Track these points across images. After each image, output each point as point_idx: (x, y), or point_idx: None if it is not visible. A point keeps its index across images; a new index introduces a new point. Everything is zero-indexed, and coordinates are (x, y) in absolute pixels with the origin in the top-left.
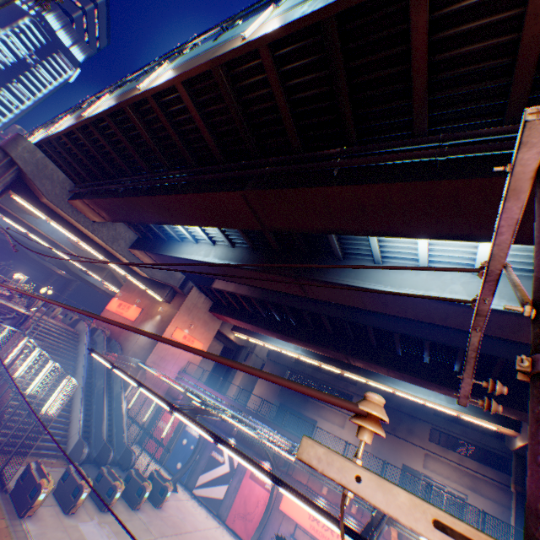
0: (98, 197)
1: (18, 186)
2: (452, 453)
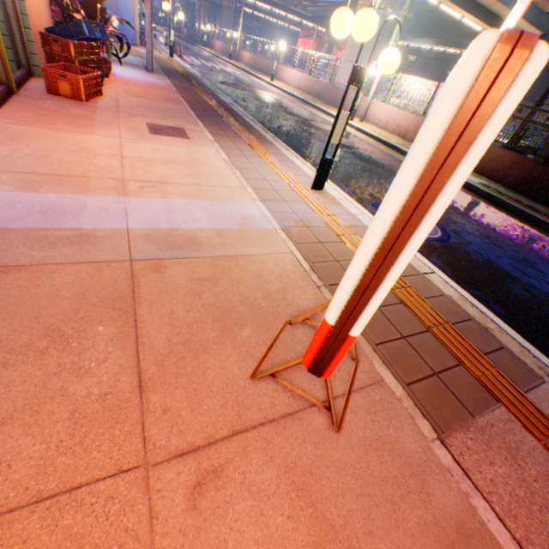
0: None
1: None
2: None
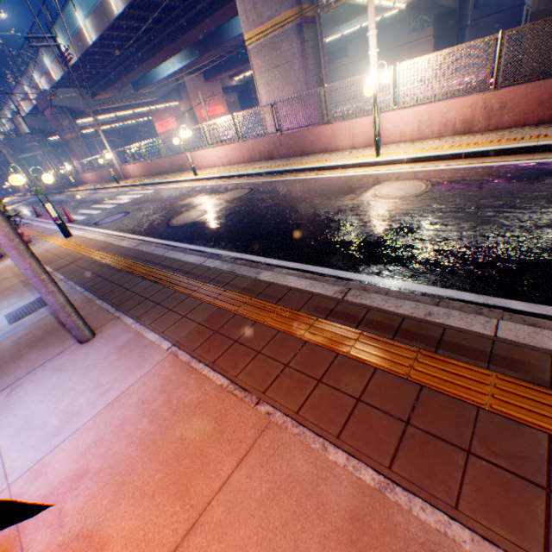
0: (106, 89)
1: (74, 116)
2: (426, 32)
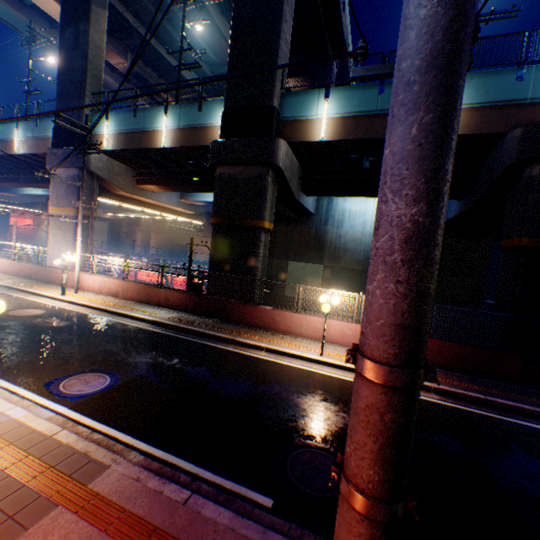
0: None
1: None
2: None
